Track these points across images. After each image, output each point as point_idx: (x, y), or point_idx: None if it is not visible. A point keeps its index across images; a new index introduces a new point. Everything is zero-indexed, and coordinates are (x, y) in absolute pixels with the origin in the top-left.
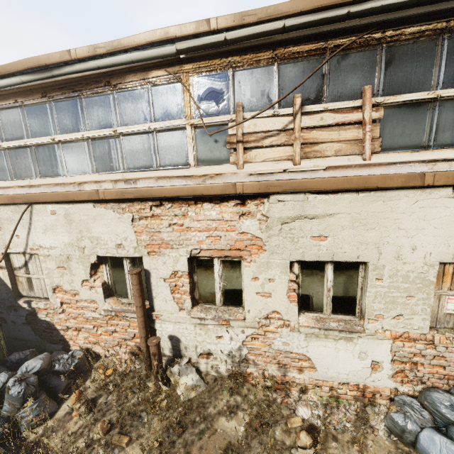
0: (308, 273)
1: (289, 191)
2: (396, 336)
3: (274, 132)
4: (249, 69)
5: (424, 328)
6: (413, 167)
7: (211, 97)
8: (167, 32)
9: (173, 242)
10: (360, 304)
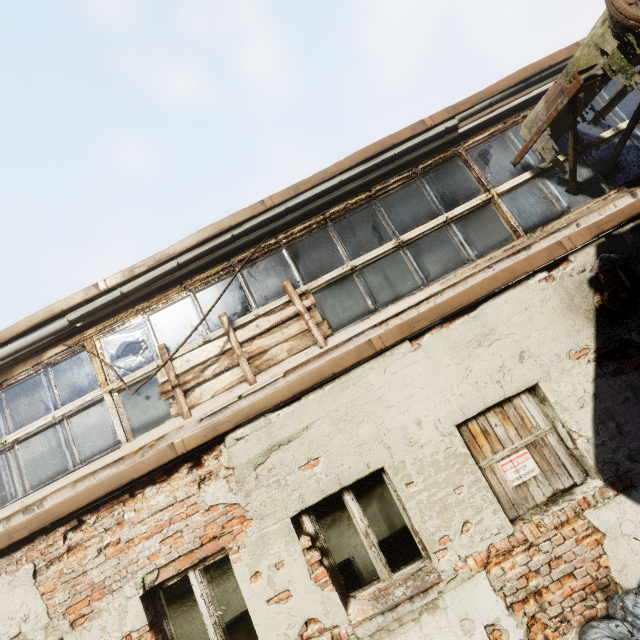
0: (328, 523)
1: (243, 421)
2: (483, 560)
3: (213, 359)
4: (162, 309)
5: (505, 526)
6: (369, 335)
7: (128, 351)
8: (52, 310)
9: (110, 579)
10: (416, 534)
